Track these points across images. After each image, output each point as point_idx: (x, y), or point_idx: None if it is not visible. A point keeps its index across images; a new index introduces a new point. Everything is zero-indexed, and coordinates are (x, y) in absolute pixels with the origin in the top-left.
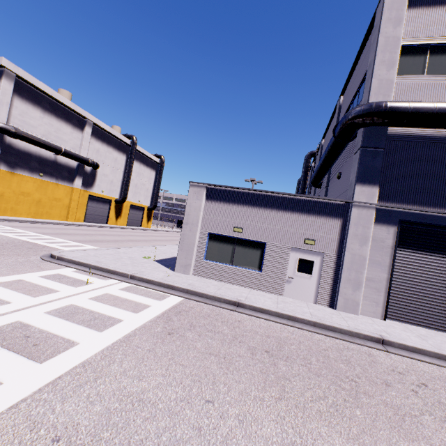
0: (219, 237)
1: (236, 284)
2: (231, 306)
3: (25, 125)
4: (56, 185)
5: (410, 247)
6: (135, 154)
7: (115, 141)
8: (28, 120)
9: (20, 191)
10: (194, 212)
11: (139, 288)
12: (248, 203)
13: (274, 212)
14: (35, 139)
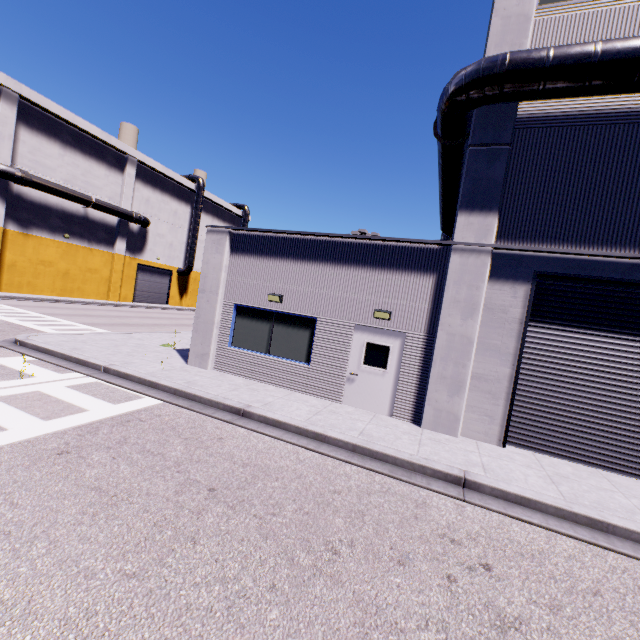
0: (251, 311)
1: (273, 384)
2: (229, 416)
3: (39, 167)
4: (90, 250)
5: (555, 321)
6: (205, 204)
7: (173, 185)
8: (43, 159)
9: (39, 260)
10: (212, 273)
11: (103, 386)
12: (291, 255)
13: (329, 269)
14: (52, 185)
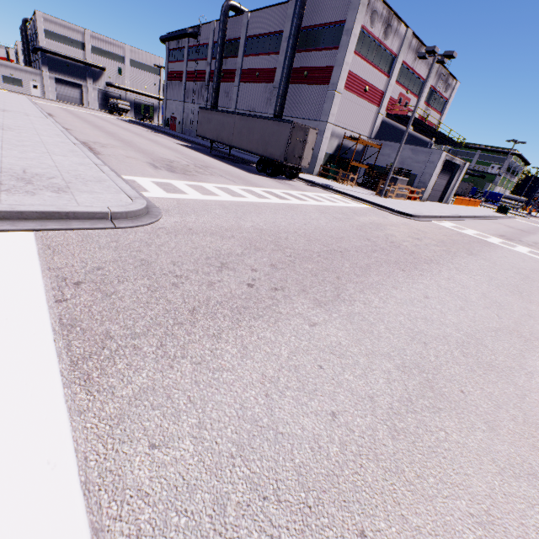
0: (6, 77)
1: (17, 91)
2: (20, 94)
3: None
4: None
5: (59, 84)
6: None
7: None
8: None
9: None
10: None
11: None
12: (13, 67)
13: (22, 71)
14: None
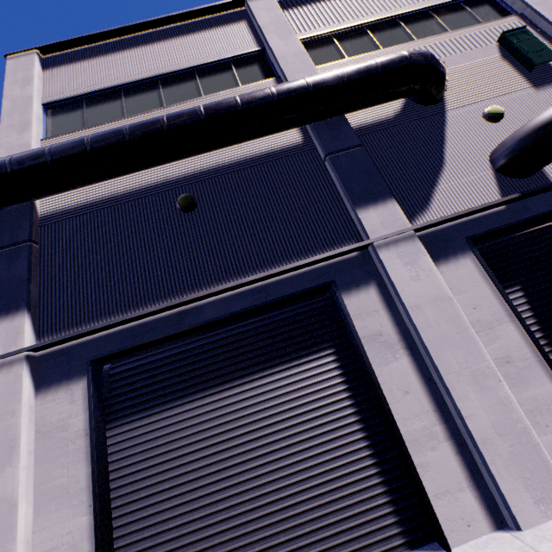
0: None
1: None
2: None
3: None
4: None
5: (138, 407)
6: None
7: None
8: None
9: None
10: None
11: None
12: None
13: None
14: None
